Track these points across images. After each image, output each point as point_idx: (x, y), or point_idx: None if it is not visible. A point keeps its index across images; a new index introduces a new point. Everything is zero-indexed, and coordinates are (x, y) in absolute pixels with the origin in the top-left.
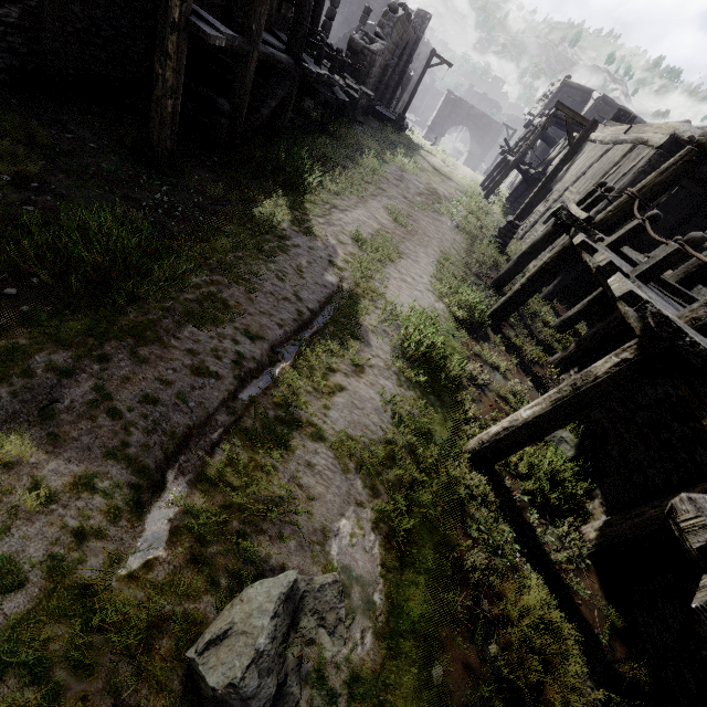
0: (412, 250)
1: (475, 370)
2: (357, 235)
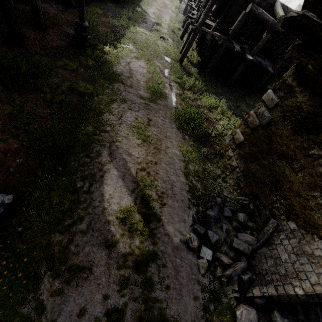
0: (164, 16)
1: (180, 34)
2: (154, 13)
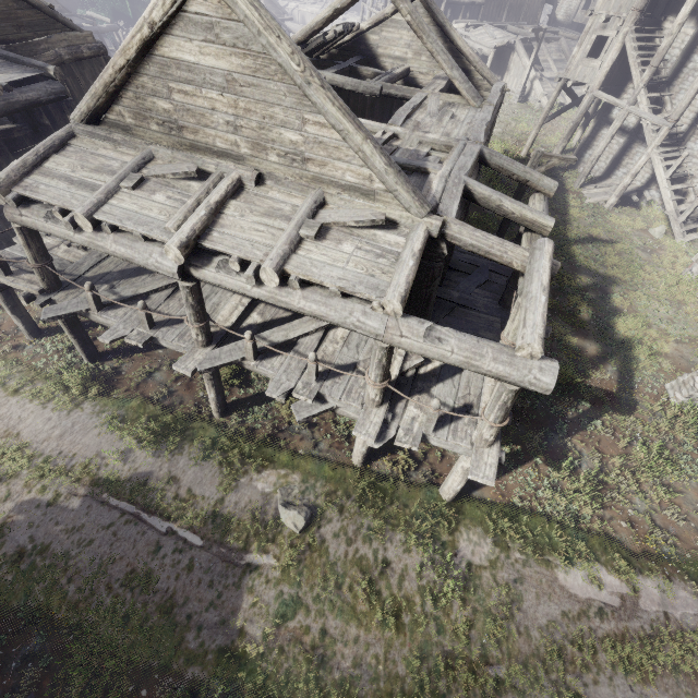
0: None
1: (155, 392)
2: None
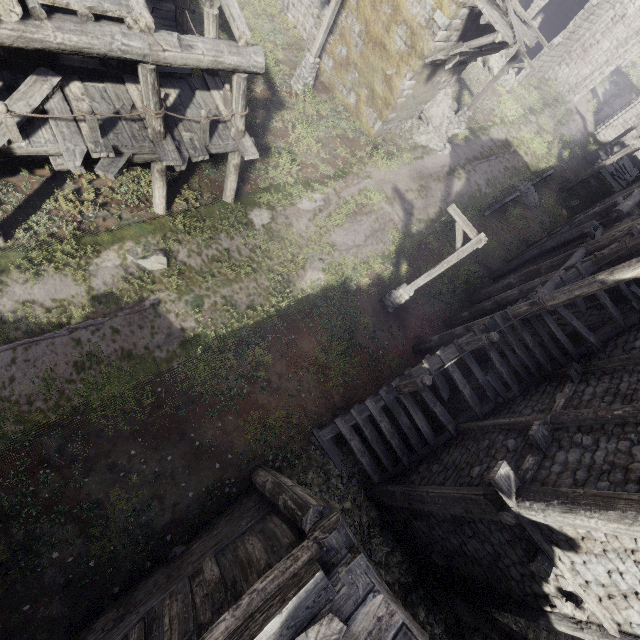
0: None
1: None
2: None
